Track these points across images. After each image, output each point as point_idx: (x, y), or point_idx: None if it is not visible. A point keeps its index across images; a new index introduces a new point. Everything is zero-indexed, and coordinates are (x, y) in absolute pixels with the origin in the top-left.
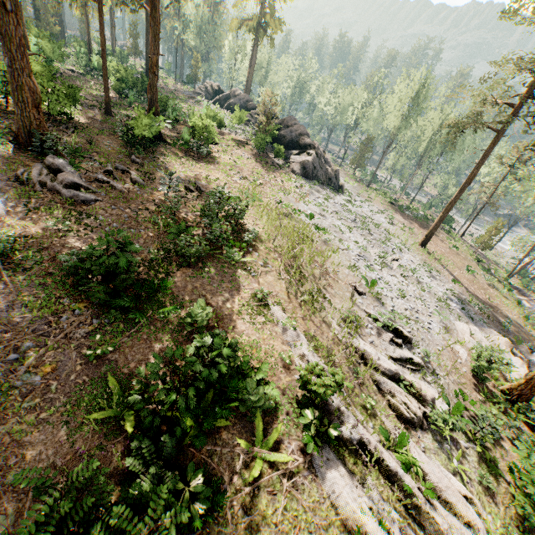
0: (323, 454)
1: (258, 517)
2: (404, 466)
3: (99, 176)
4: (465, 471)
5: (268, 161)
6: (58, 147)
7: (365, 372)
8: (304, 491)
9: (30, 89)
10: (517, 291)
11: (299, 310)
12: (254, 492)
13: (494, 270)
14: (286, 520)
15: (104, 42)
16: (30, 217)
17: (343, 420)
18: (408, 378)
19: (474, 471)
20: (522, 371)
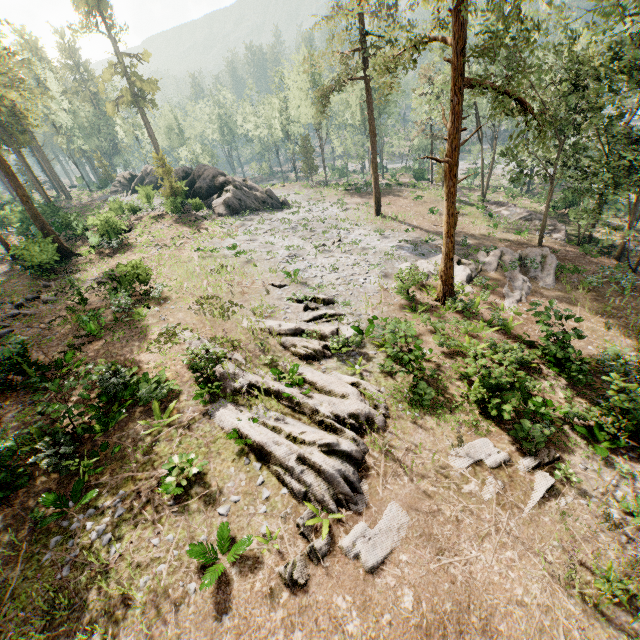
0: (216, 405)
1: (157, 455)
2: (288, 384)
3: (11, 313)
4: (367, 369)
5: (192, 219)
6: None
7: (265, 340)
8: (198, 430)
9: None
10: (496, 205)
11: (209, 325)
12: (155, 445)
13: (468, 198)
14: (180, 449)
15: None
16: None
17: (237, 379)
18: (312, 328)
19: (378, 366)
20: (464, 275)
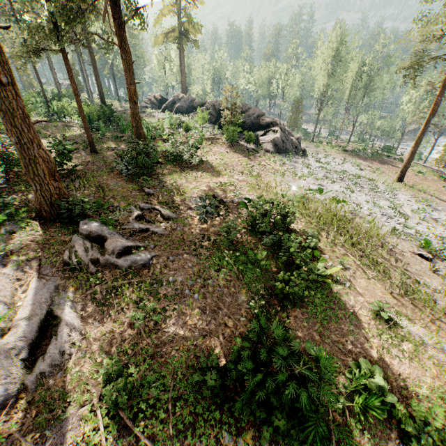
0: None
1: None
2: None
3: (135, 226)
4: None
5: (243, 149)
6: (83, 209)
7: None
8: None
9: (43, 160)
10: None
11: (418, 311)
12: None
13: None
14: None
15: (75, 87)
16: (107, 314)
17: None
18: None
19: None
20: None
